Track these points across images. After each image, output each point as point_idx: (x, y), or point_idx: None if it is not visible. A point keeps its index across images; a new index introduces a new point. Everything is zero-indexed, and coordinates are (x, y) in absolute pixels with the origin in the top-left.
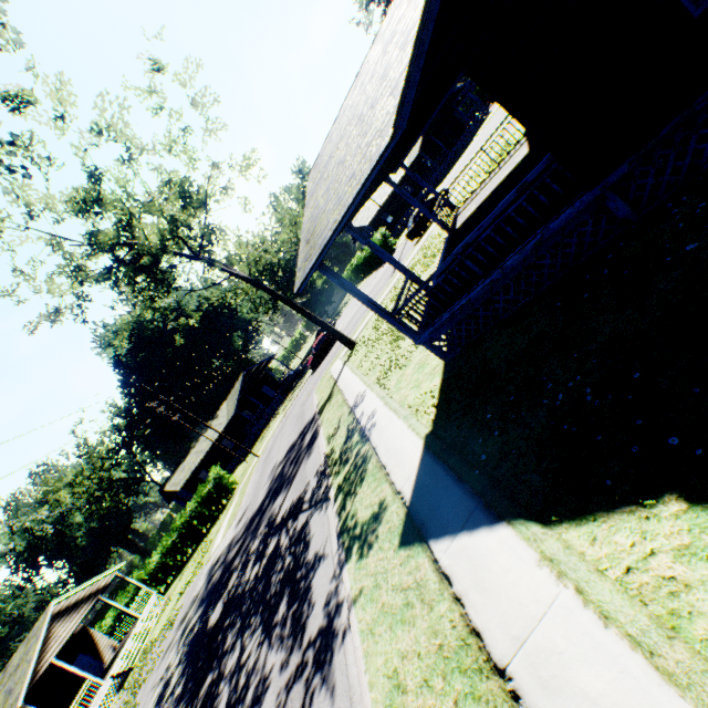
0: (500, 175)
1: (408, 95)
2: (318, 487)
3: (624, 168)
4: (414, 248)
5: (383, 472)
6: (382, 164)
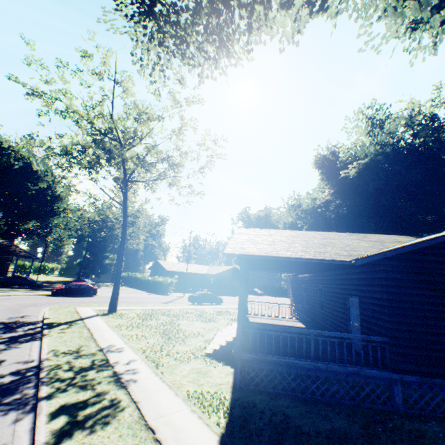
0: (284, 322)
1: (369, 258)
2: (11, 385)
3: (413, 378)
4: (189, 304)
5: (151, 434)
6: (335, 263)
